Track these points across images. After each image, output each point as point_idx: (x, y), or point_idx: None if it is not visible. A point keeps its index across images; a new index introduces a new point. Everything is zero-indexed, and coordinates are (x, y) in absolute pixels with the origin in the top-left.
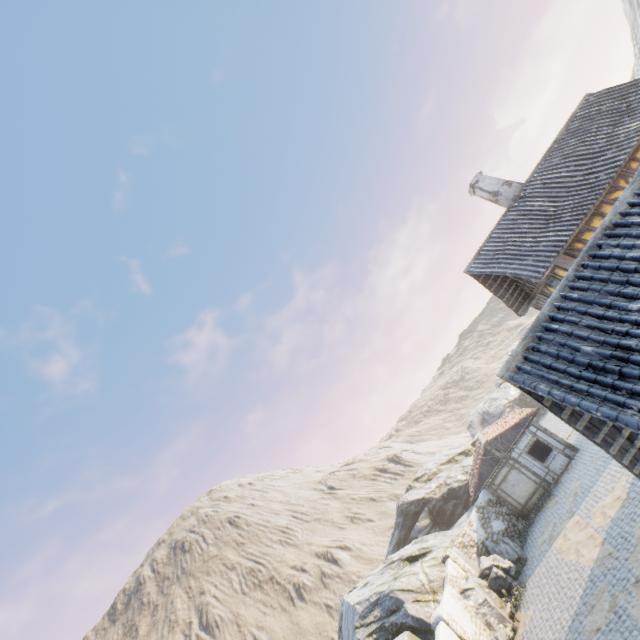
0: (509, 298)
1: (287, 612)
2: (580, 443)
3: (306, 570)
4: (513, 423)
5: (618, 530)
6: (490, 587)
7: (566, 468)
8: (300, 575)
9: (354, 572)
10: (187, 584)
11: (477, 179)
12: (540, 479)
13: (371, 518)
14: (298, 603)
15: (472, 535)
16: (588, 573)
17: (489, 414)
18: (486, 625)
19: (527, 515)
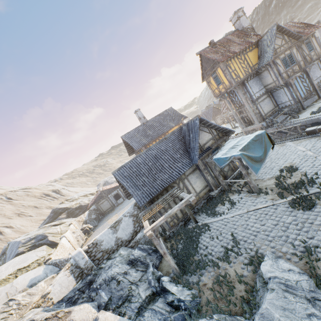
0: (129, 150)
1: None
2: None
3: None
4: (113, 186)
5: None
6: (83, 232)
7: (122, 202)
8: None
9: (12, 237)
10: None
11: (138, 110)
12: (113, 204)
13: (32, 215)
14: None
15: (83, 218)
16: None
17: (108, 182)
18: (77, 240)
19: (104, 214)
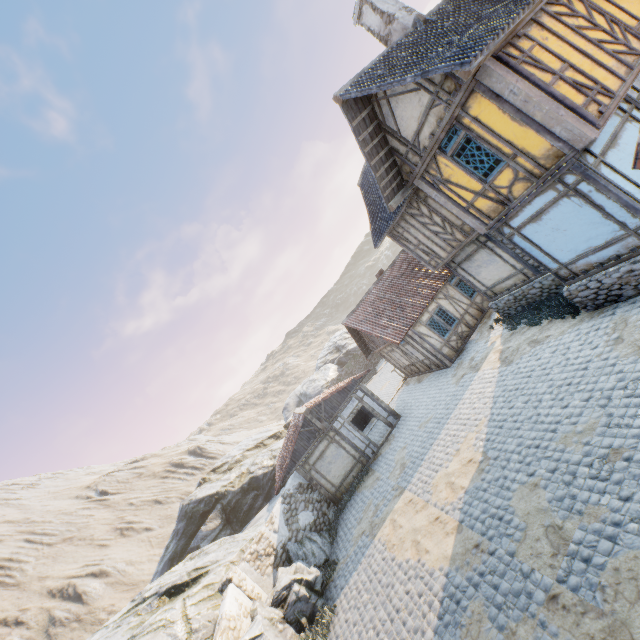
0: (383, 176)
1: None
2: (402, 410)
3: (23, 622)
4: (341, 386)
5: (483, 506)
6: (286, 619)
7: (387, 438)
8: (9, 633)
9: (105, 607)
10: None
11: None
12: (360, 453)
13: (150, 526)
14: None
15: (272, 538)
16: (443, 582)
17: (307, 395)
18: None
19: (340, 499)
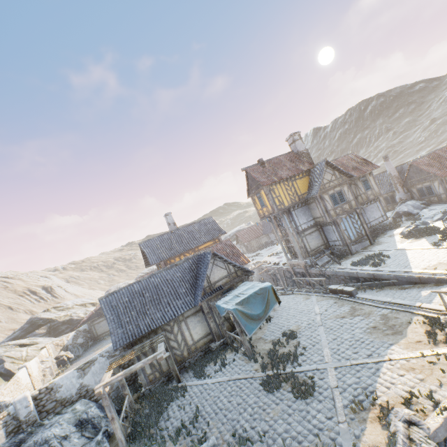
0: (147, 260)
1: None
2: None
3: None
4: None
5: None
6: (57, 363)
7: None
8: None
9: None
10: None
11: (169, 214)
12: None
13: (0, 319)
14: None
15: (65, 341)
16: None
17: None
18: (43, 375)
19: (97, 340)
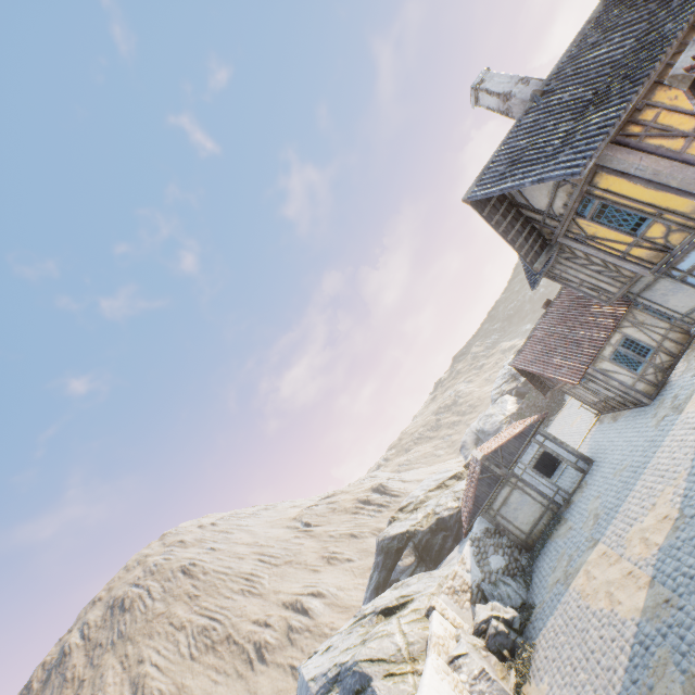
0: (522, 245)
1: (244, 679)
2: (595, 454)
3: (270, 625)
4: (517, 432)
5: (675, 564)
6: (488, 648)
7: (579, 485)
8: (263, 631)
9: (327, 623)
10: (123, 651)
11: (482, 78)
12: (548, 500)
13: (350, 557)
14: (258, 666)
15: (465, 576)
16: (633, 631)
17: (484, 432)
18: None
19: (532, 546)
